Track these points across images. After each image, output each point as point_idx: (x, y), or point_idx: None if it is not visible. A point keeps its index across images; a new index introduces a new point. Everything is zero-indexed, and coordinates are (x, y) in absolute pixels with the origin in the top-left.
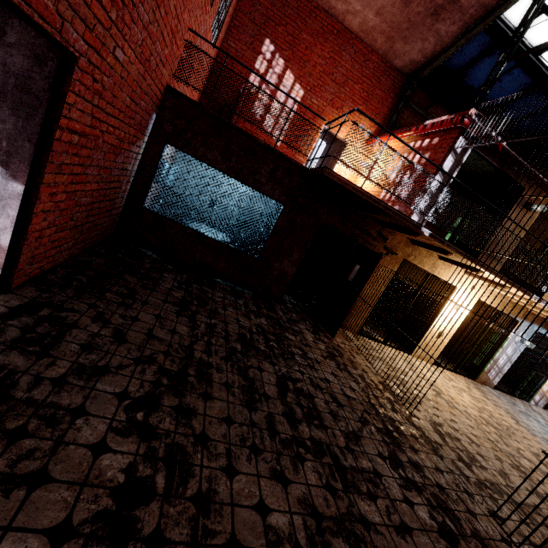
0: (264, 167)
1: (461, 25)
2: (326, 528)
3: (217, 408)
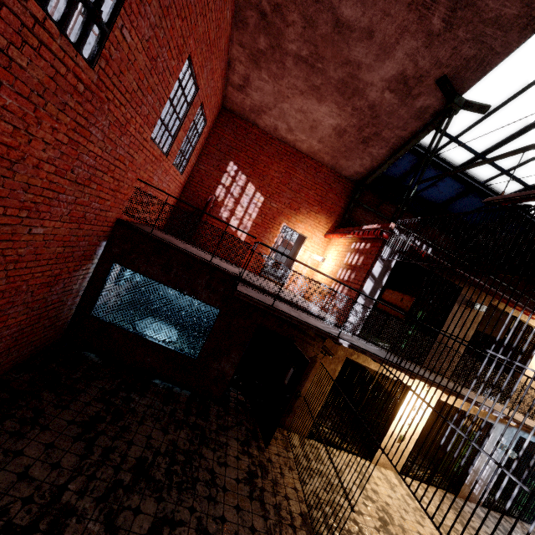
0: (200, 278)
1: (388, 149)
2: None
3: None
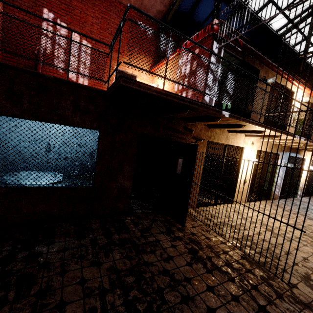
0: (63, 100)
1: None
2: None
3: None
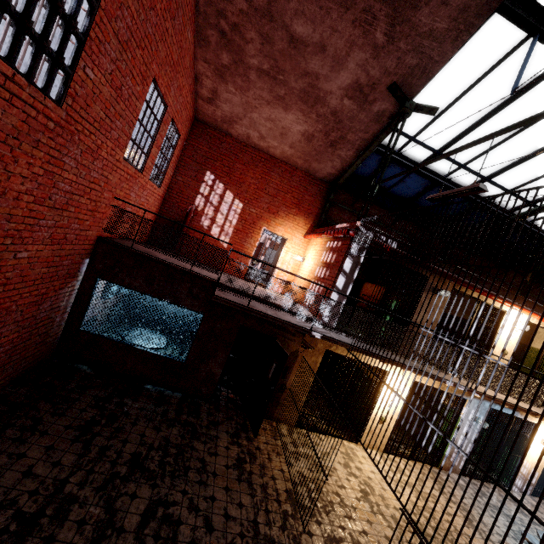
0: (182, 286)
1: (354, 151)
2: None
3: None
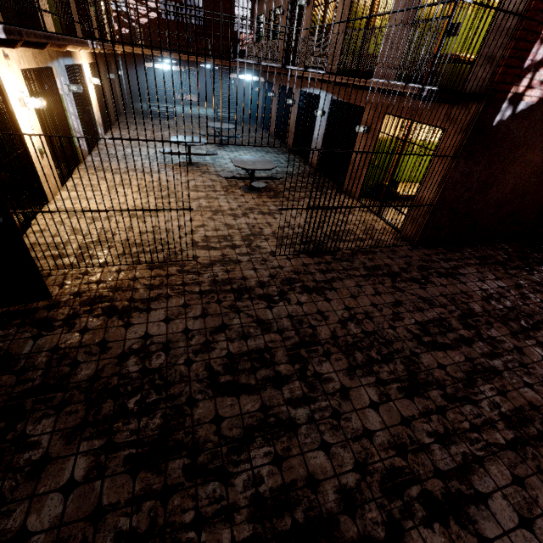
0: None
1: None
2: (355, 363)
3: (319, 463)
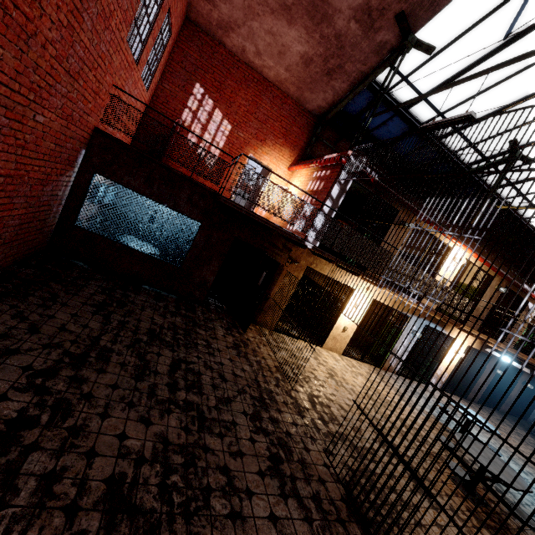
0: (182, 193)
1: (349, 84)
2: (171, 449)
3: (108, 379)
